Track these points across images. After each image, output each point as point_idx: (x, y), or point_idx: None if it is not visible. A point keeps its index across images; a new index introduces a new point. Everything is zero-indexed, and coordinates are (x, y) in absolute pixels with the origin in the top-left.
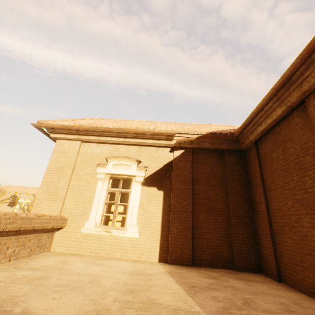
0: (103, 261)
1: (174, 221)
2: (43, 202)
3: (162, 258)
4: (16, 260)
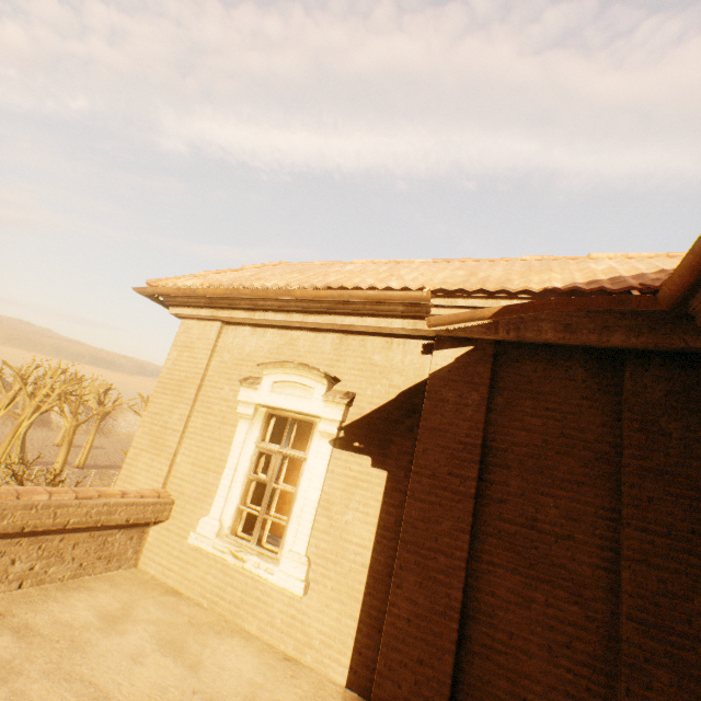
0: (202, 636)
1: (406, 577)
2: (140, 455)
3: (358, 678)
4: (39, 585)
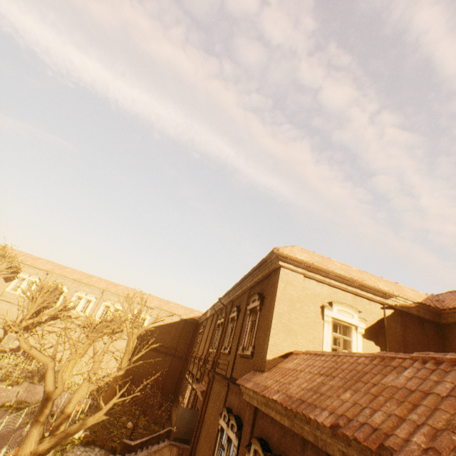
0: None
1: None
2: (279, 333)
3: None
4: None
